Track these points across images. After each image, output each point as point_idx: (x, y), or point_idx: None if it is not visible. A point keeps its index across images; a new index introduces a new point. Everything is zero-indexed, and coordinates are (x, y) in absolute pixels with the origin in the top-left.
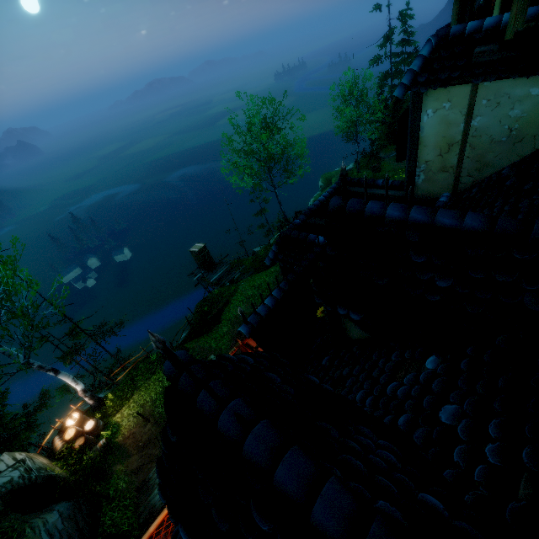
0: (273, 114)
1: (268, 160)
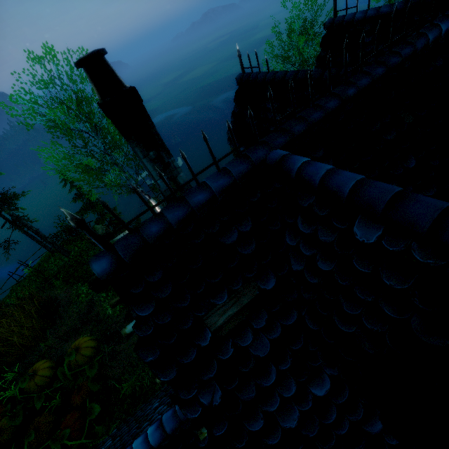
0: (312, 19)
1: (301, 65)
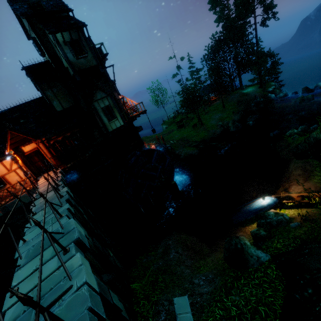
0: None
1: None
